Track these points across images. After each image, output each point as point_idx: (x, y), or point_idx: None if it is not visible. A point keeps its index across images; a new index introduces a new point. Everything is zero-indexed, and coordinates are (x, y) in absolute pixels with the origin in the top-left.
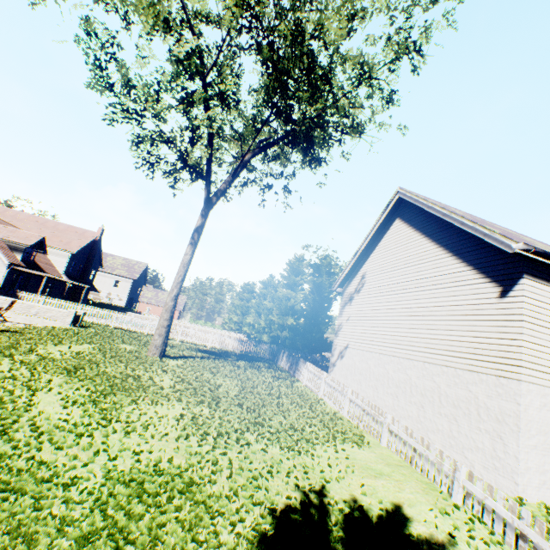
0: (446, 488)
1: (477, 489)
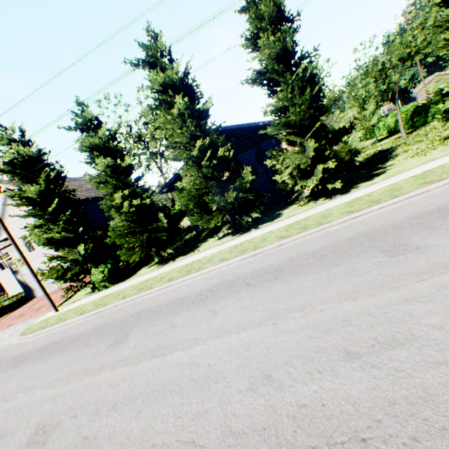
0: None
1: None
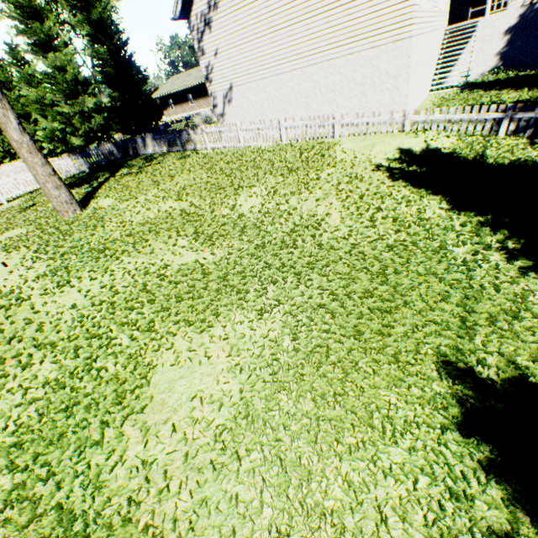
0: (397, 131)
1: (422, 117)
